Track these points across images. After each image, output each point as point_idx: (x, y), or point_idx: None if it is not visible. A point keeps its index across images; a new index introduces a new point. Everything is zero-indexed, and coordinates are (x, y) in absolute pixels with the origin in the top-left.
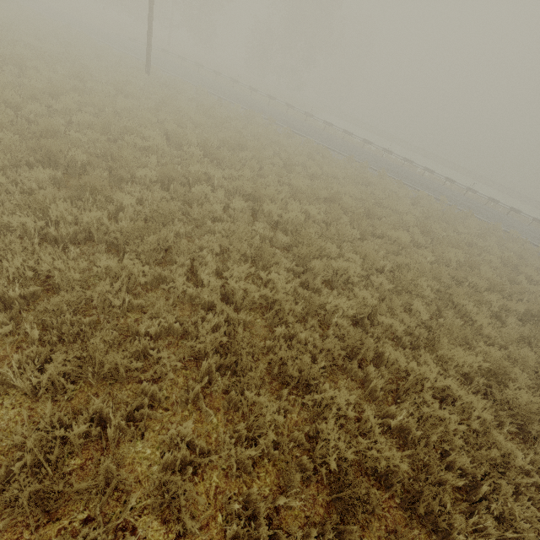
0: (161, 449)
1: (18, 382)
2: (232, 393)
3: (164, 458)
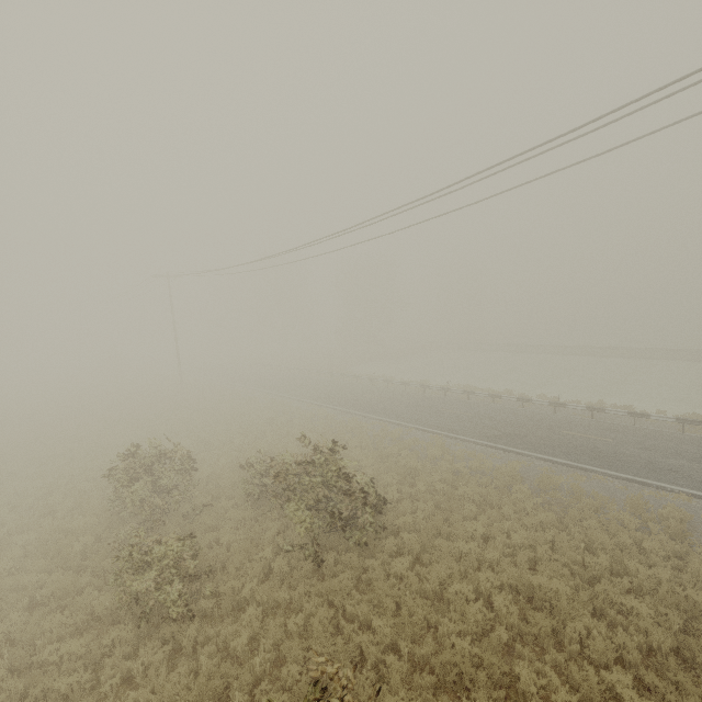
0: None
1: None
2: None
3: None
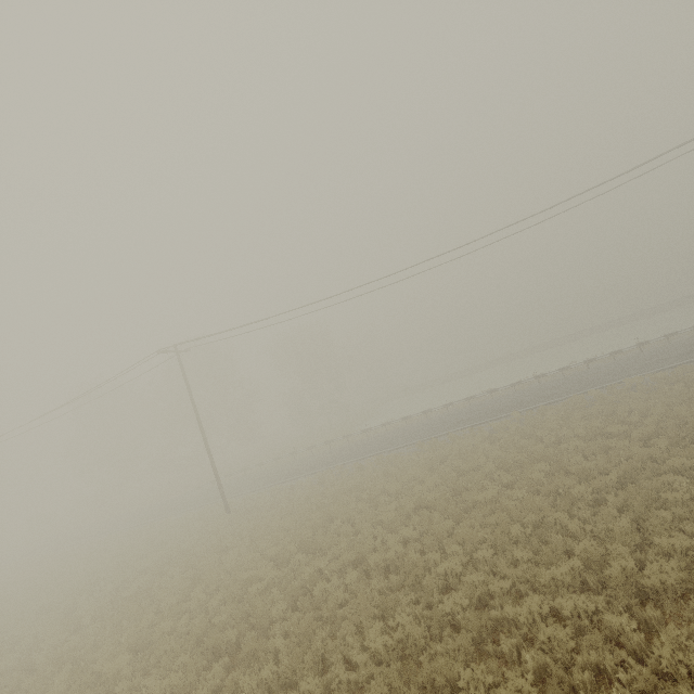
0: None
1: None
2: None
3: None
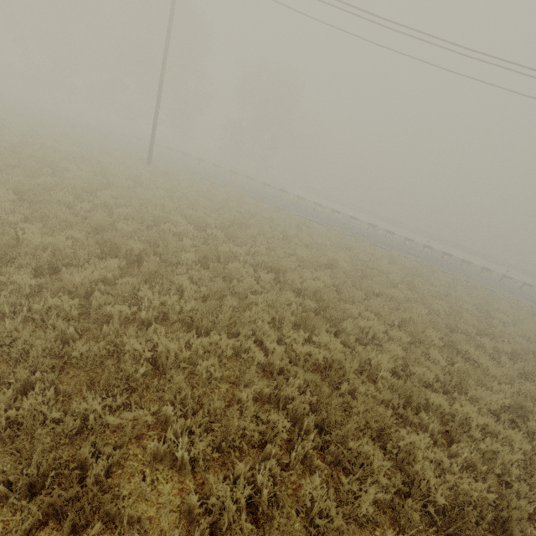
0: (294, 507)
1: (180, 454)
2: (331, 448)
3: (313, 511)
